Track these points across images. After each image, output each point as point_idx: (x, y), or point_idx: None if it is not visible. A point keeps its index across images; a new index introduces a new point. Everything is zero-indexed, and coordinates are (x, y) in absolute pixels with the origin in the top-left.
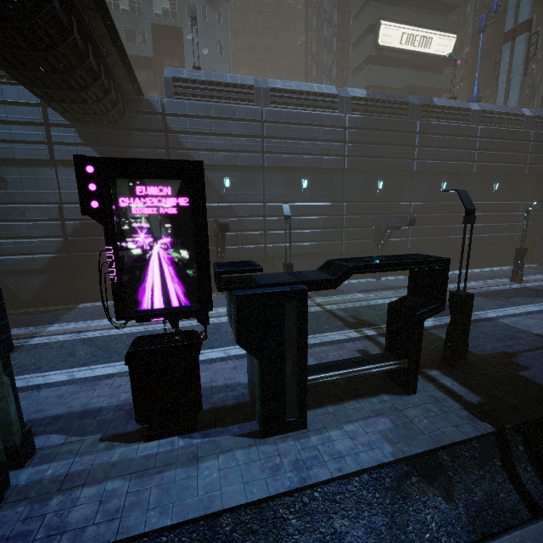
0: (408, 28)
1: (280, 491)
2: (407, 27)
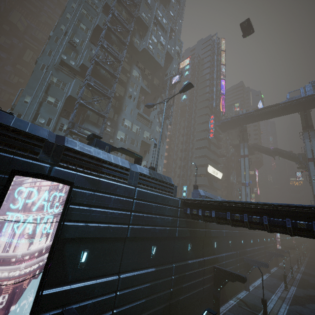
0: (214, 168)
1: None
2: (214, 168)
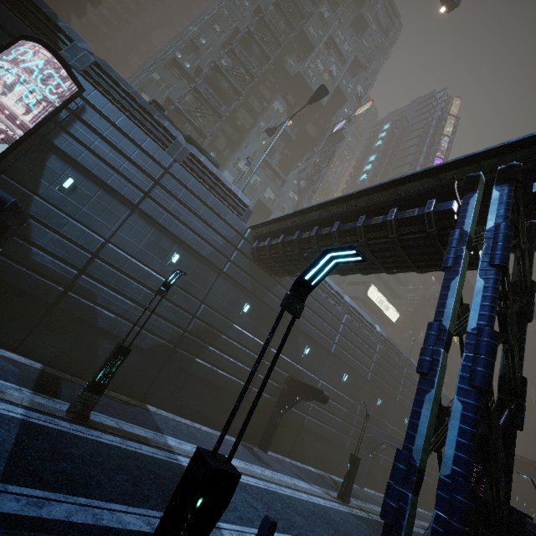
0: (382, 296)
1: None
2: (382, 295)
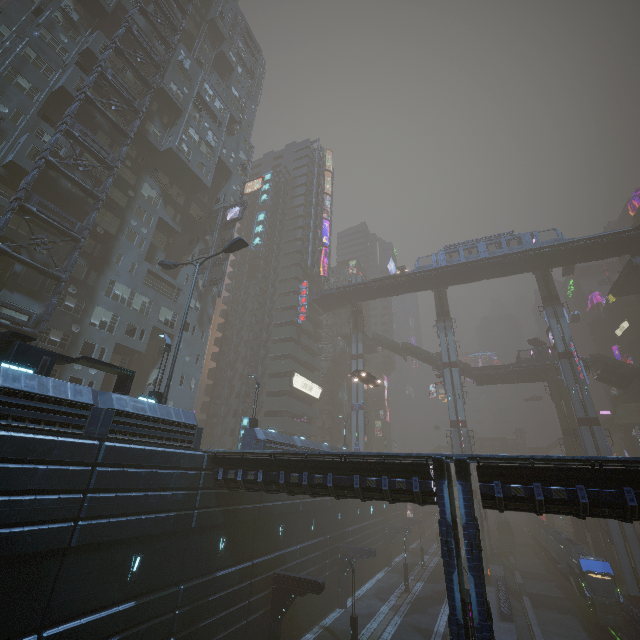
0: (305, 379)
1: None
2: (305, 379)
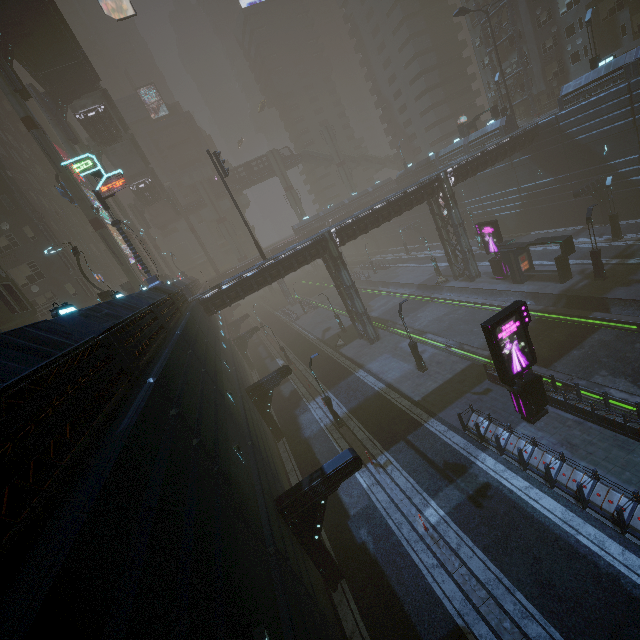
0: None
1: (503, 290)
2: None
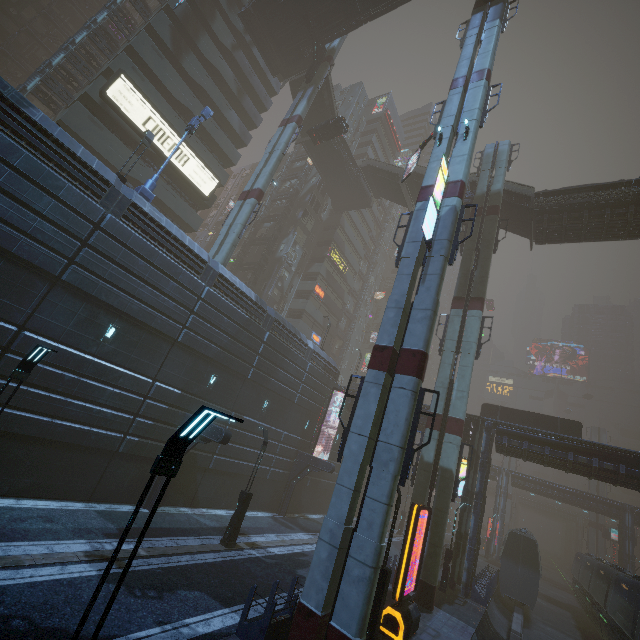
0: (160, 119)
1: None
2: (159, 117)
